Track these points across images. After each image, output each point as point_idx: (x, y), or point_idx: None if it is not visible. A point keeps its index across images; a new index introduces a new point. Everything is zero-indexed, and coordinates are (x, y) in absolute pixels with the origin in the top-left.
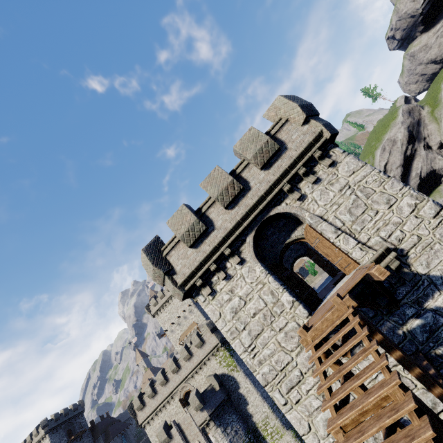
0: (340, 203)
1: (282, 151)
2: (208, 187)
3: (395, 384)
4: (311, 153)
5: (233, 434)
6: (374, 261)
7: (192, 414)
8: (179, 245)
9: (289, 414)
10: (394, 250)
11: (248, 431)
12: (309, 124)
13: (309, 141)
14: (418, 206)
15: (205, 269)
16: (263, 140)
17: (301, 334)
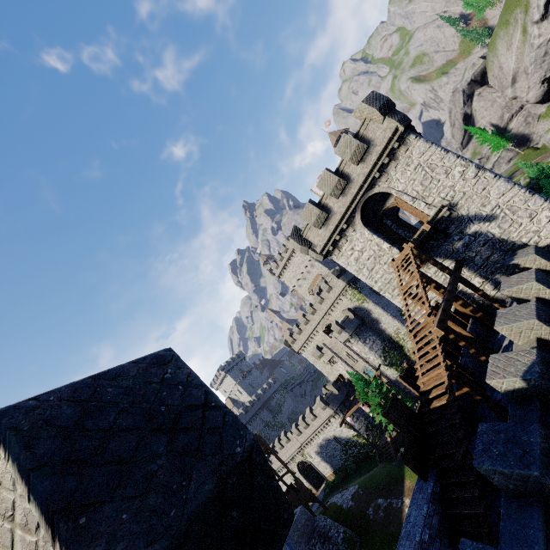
0: (415, 179)
1: (370, 148)
2: (323, 188)
3: (416, 272)
4: (391, 146)
5: (371, 343)
6: (435, 215)
7: (336, 337)
8: (312, 229)
9: (394, 301)
10: (449, 204)
11: (383, 340)
12: (387, 122)
13: (388, 137)
14: (464, 172)
15: (333, 240)
16: (355, 145)
17: (391, 263)
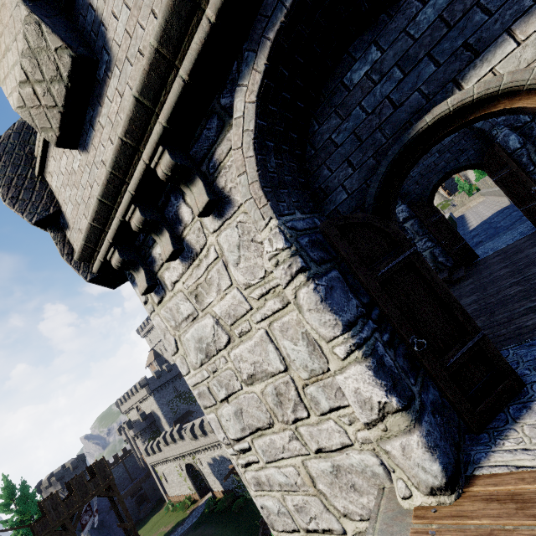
0: None
1: None
2: None
3: None
4: None
5: None
6: None
7: None
8: None
9: None
10: None
11: None
12: None
13: None
14: None
15: (116, 223)
16: None
17: None
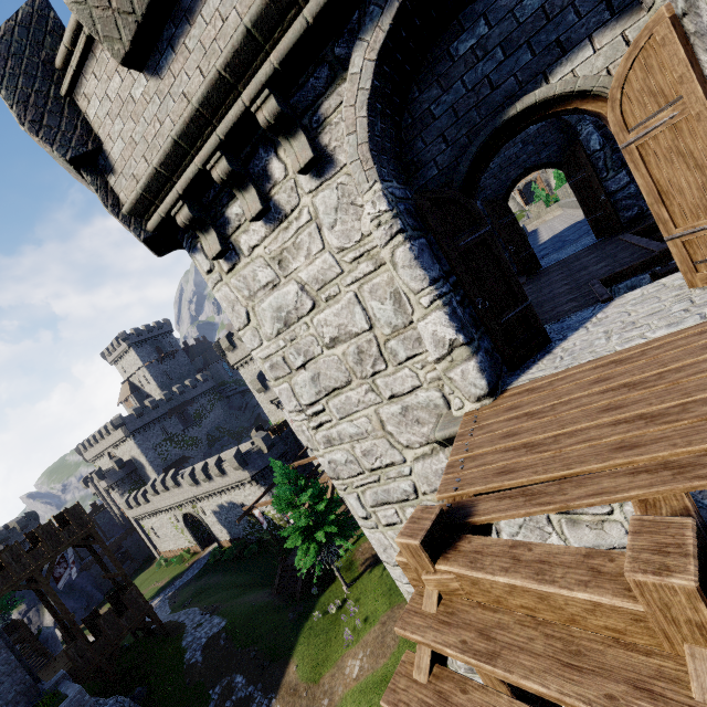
0: None
1: None
2: None
3: None
4: None
5: None
6: None
7: None
8: (102, 51)
9: (369, 532)
10: None
11: None
12: None
13: None
14: None
15: (193, 172)
16: None
17: (408, 555)
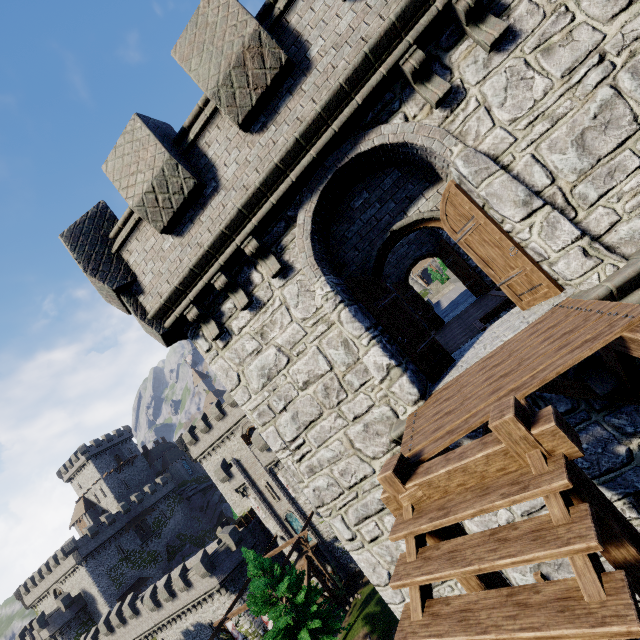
0: (560, 116)
1: None
2: (193, 60)
3: None
4: None
5: None
6: (619, 288)
7: (257, 454)
8: (144, 226)
9: (357, 554)
10: None
11: None
12: None
13: None
14: None
15: (202, 286)
16: None
17: (387, 486)
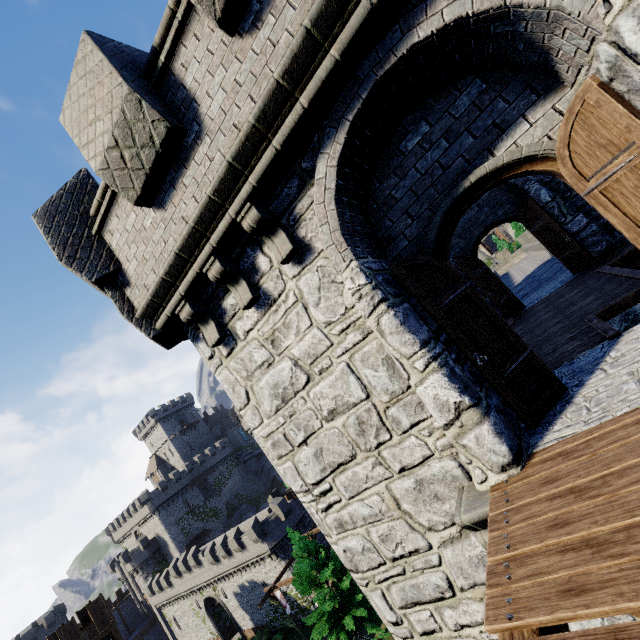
0: None
1: None
2: None
3: None
4: None
5: None
6: None
7: None
8: (122, 198)
9: None
10: None
11: None
12: None
13: None
14: None
15: (192, 276)
16: None
17: None
